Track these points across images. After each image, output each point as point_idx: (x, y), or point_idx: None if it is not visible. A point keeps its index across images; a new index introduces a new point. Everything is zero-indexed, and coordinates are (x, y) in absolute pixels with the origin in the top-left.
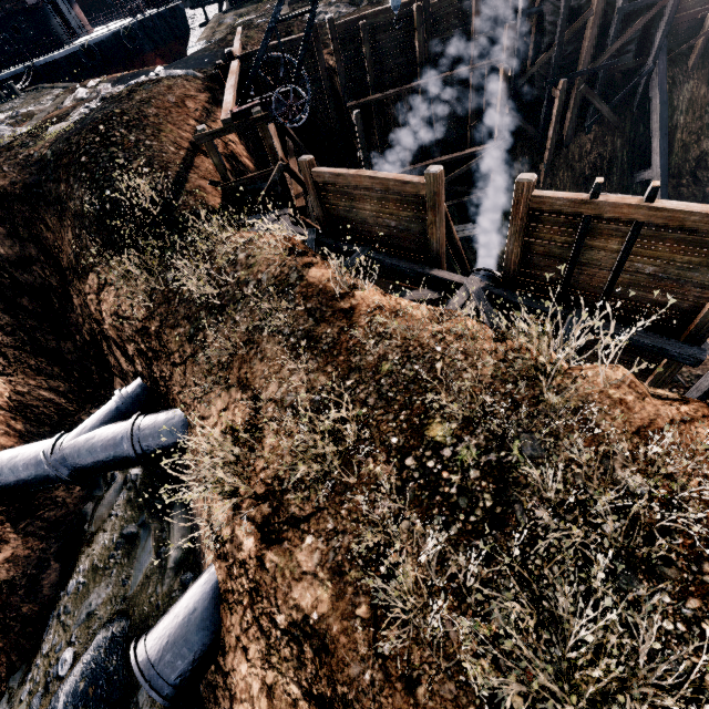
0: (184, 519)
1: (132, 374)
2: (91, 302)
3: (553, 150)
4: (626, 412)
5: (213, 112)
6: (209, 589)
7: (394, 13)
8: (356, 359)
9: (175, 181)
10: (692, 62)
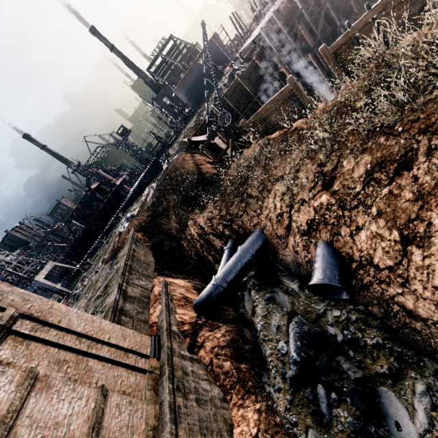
0: (287, 277)
1: (224, 245)
2: (194, 230)
3: (327, 76)
4: (420, 35)
5: (194, 156)
6: (323, 245)
7: (233, 86)
8: (311, 130)
9: (199, 173)
10: (356, 10)
